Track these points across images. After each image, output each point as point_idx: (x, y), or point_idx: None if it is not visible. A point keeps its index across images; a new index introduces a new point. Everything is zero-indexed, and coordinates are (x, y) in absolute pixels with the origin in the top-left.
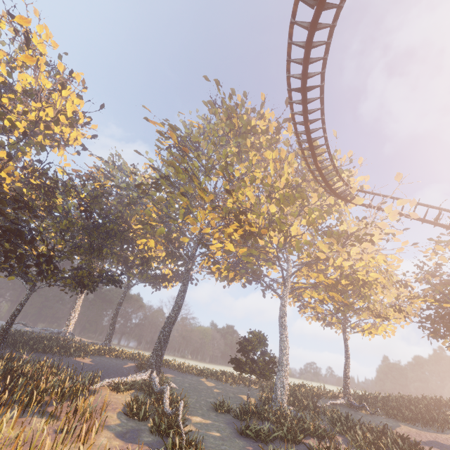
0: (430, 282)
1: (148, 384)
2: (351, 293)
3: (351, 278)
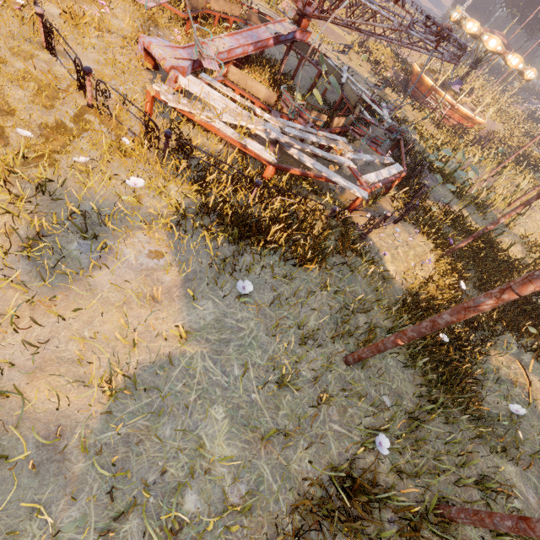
0: None
1: None
2: None
3: None
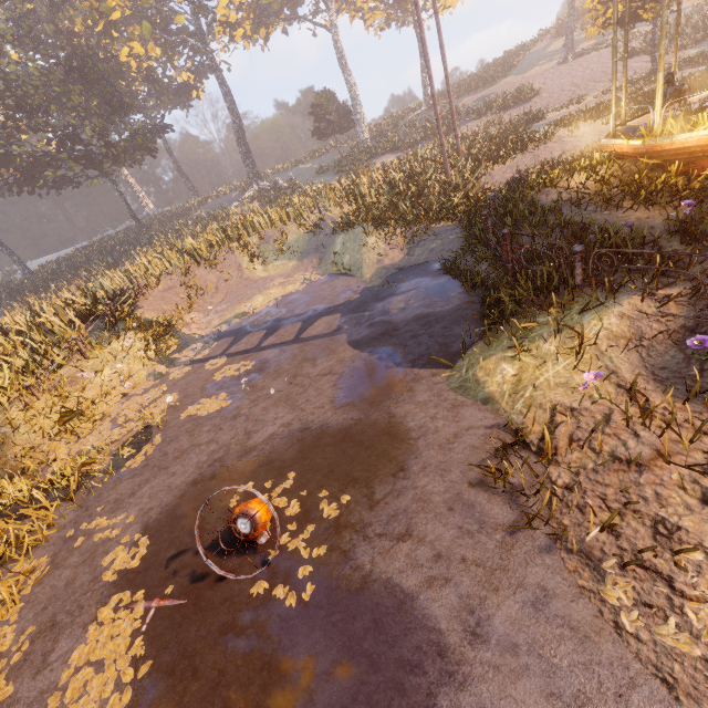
0: None
1: (263, 190)
2: None
3: None
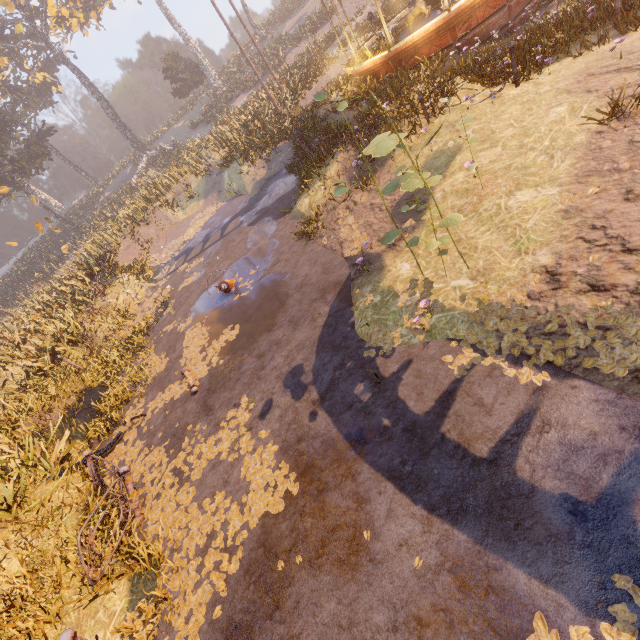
0: None
1: (153, 158)
2: None
3: None
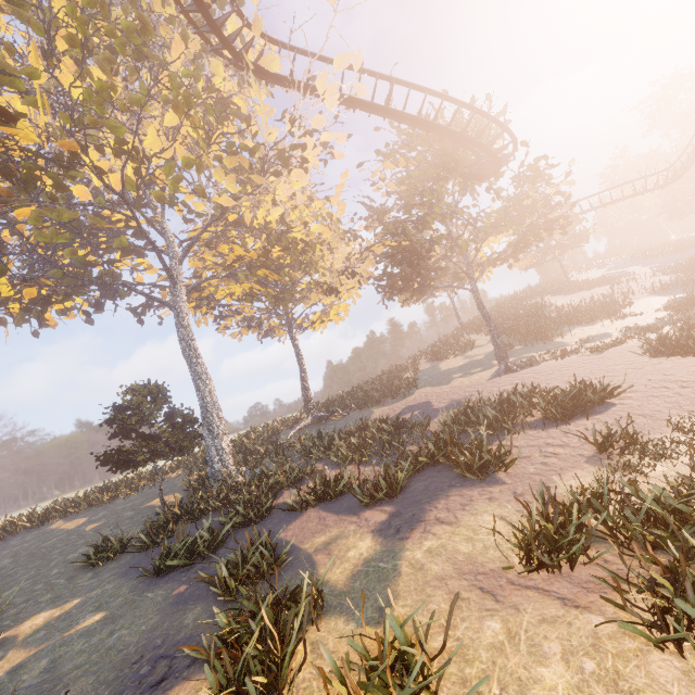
0: (384, 219)
1: None
2: (289, 270)
3: (285, 241)
